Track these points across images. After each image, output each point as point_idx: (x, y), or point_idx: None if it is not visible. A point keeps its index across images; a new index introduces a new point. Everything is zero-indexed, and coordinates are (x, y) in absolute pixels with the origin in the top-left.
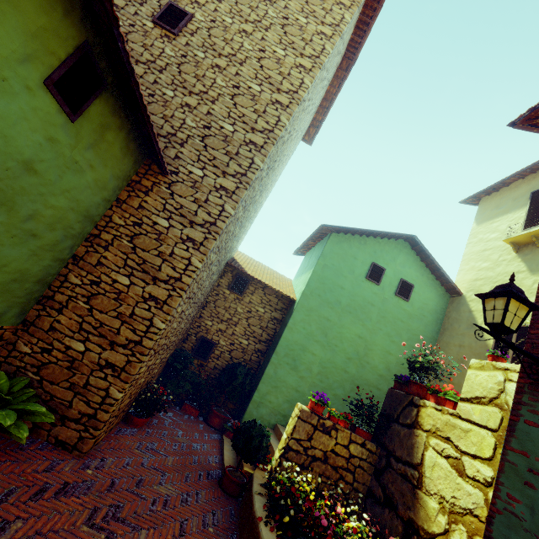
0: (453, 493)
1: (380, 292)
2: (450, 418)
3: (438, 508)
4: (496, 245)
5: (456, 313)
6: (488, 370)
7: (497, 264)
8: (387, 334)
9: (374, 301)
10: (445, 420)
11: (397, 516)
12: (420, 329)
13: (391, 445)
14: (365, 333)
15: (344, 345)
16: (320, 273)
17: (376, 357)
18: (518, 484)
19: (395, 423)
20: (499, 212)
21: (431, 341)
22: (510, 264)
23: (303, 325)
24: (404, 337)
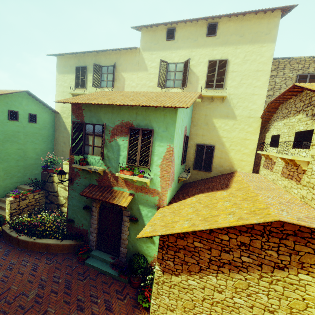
0: (65, 195)
1: (20, 124)
2: None
3: (63, 199)
4: (67, 91)
5: (59, 122)
6: (67, 165)
7: None
8: (32, 142)
9: (19, 130)
10: None
11: (55, 204)
12: (46, 133)
13: (48, 189)
14: (21, 146)
15: (12, 156)
16: None
17: (30, 153)
18: (70, 199)
19: (47, 182)
20: (66, 71)
21: (52, 135)
22: None
23: None
24: (40, 139)
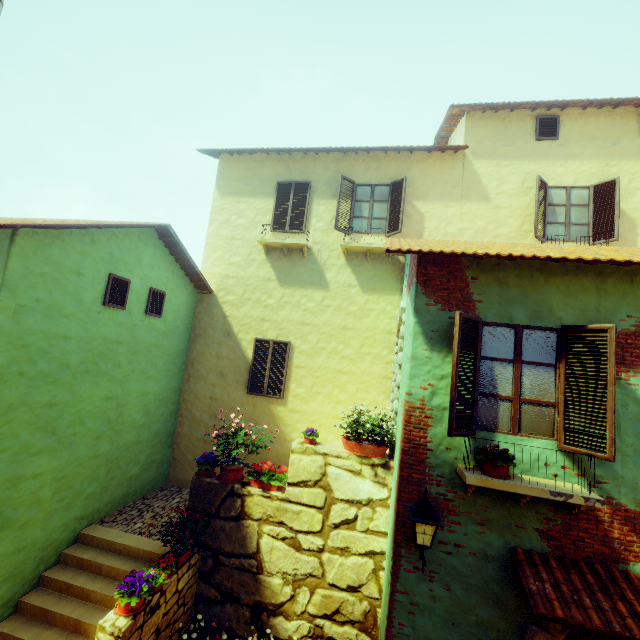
0: (294, 566)
1: (127, 319)
2: (281, 504)
3: (282, 582)
4: (246, 237)
5: (209, 316)
6: (310, 454)
7: (248, 263)
8: (142, 372)
9: (121, 337)
10: (277, 506)
11: (241, 606)
12: (175, 345)
13: (216, 543)
14: (116, 389)
15: (88, 425)
16: (12, 328)
17: (132, 410)
18: (405, 614)
19: (215, 518)
20: (246, 190)
21: (185, 353)
22: (262, 267)
23: (1, 446)
24: (160, 364)
